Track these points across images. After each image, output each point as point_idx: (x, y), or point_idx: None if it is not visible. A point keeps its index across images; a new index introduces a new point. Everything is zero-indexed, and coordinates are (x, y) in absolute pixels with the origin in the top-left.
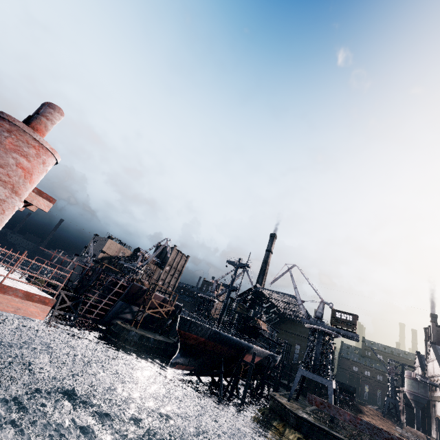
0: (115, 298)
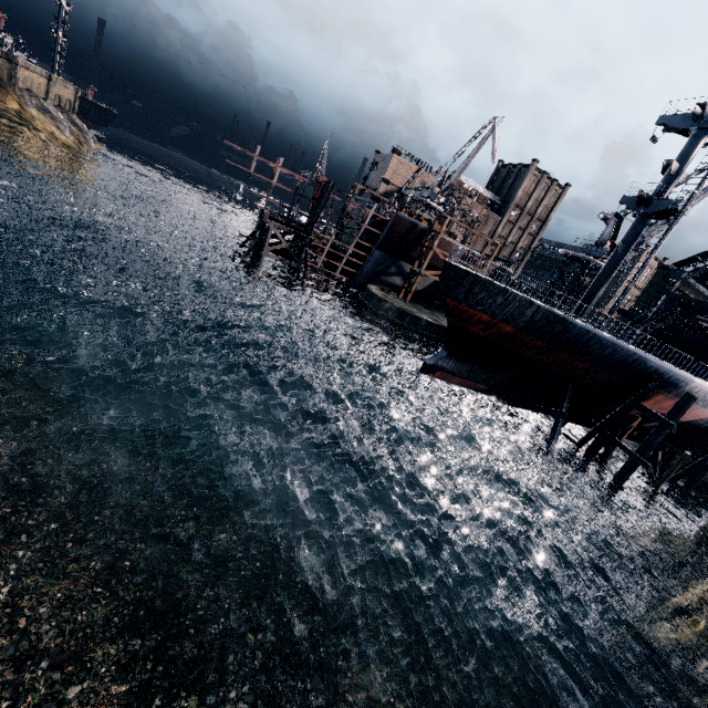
0: (366, 243)
